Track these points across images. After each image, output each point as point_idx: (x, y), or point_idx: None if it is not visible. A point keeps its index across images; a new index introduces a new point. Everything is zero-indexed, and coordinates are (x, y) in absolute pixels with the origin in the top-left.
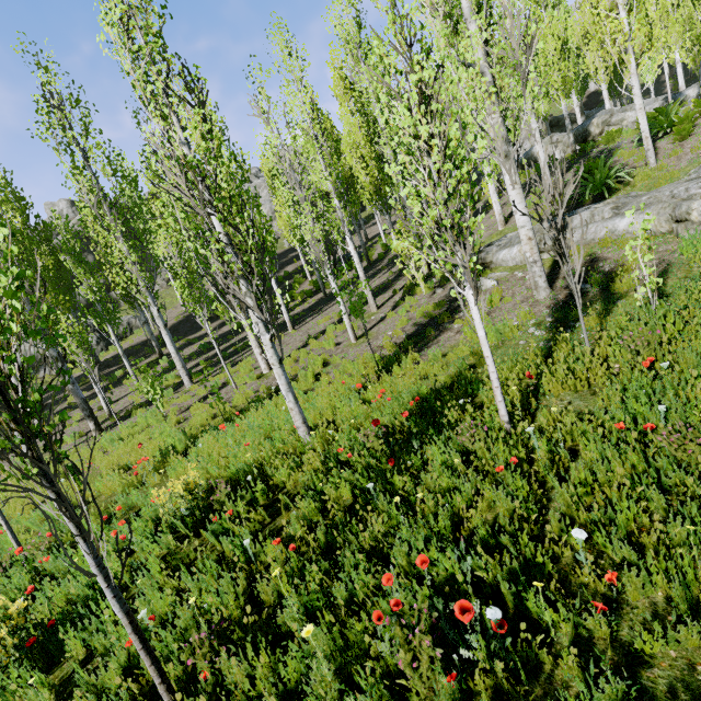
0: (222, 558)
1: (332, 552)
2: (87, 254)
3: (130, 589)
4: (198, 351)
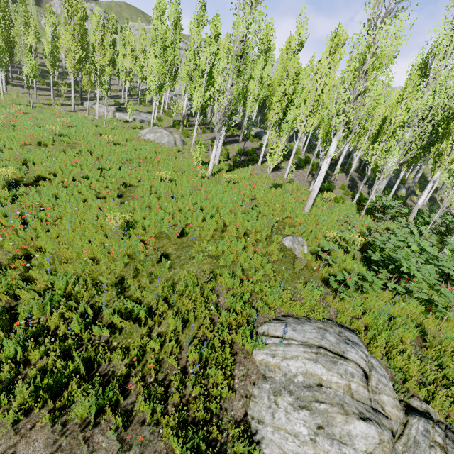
0: None
1: None
2: None
3: None
4: None
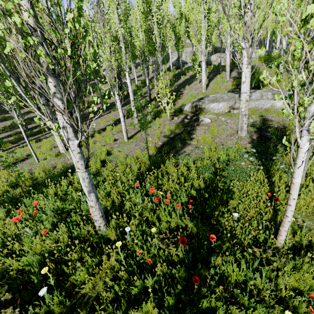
0: None
1: None
2: None
3: None
4: (11, 125)
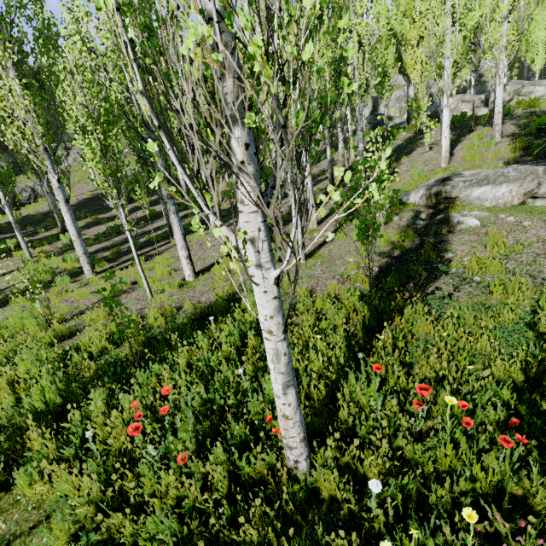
0: None
1: None
2: None
3: None
4: (106, 232)
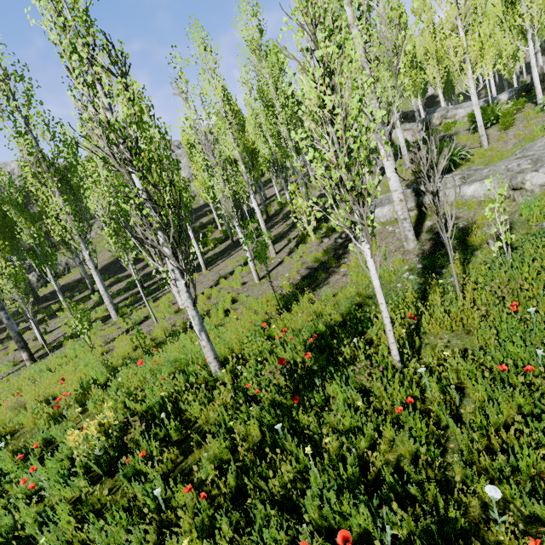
0: (134, 502)
1: (242, 496)
2: (32, 206)
3: (37, 541)
4: (126, 287)
